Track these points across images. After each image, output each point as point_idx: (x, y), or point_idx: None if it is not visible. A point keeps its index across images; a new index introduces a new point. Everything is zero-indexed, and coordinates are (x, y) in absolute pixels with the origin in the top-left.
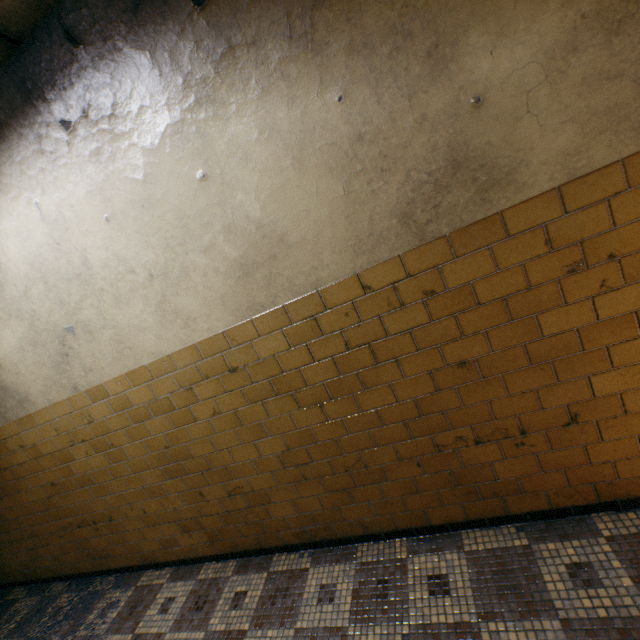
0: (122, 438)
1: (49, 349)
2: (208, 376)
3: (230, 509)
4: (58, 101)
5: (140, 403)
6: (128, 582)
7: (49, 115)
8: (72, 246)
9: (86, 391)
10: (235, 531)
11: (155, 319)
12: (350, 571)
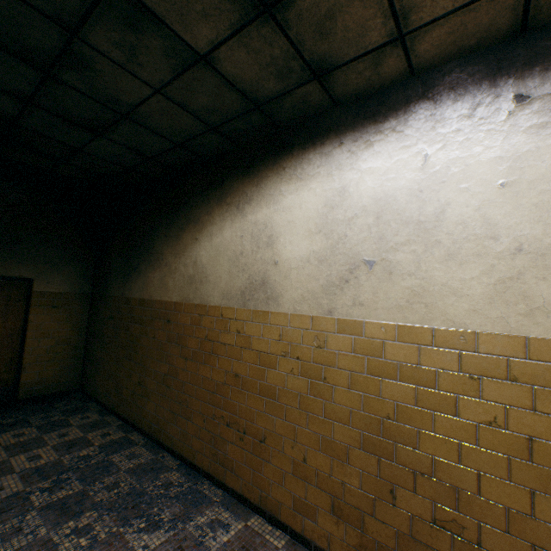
0: (340, 378)
1: (332, 269)
2: (516, 378)
3: (419, 537)
4: (527, 79)
5: (391, 359)
6: (236, 510)
7: (505, 89)
8: (435, 196)
9: (338, 319)
10: None
11: (485, 291)
12: None
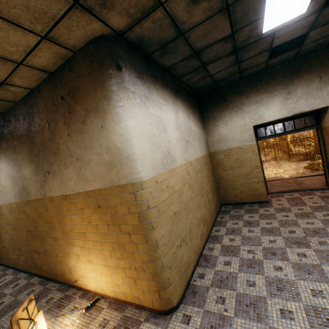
0: None
1: None
2: None
3: (4, 251)
4: None
5: None
6: None
7: None
8: None
9: None
10: (5, 258)
11: None
12: (12, 277)
